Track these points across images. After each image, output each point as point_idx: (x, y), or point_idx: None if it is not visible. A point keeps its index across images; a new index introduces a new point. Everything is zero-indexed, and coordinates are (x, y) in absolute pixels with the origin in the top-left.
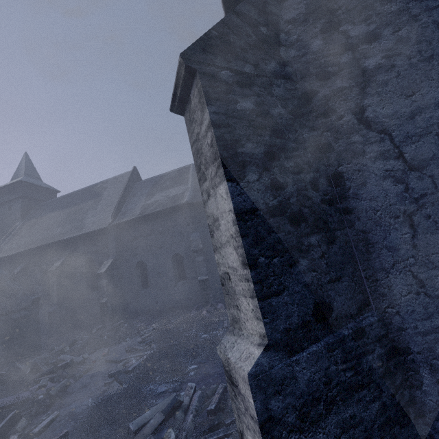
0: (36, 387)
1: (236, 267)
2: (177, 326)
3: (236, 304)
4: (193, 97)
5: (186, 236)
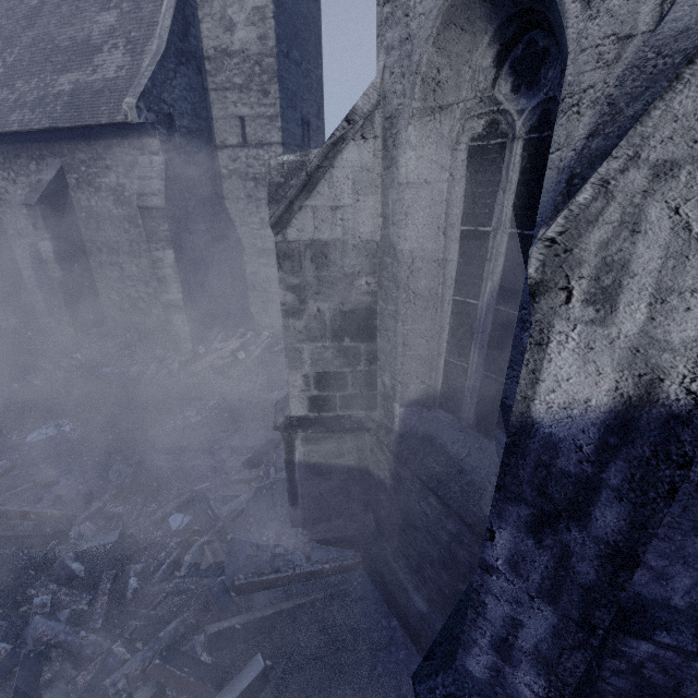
0: None
1: (171, 275)
2: None
3: (168, 285)
4: (156, 212)
5: None
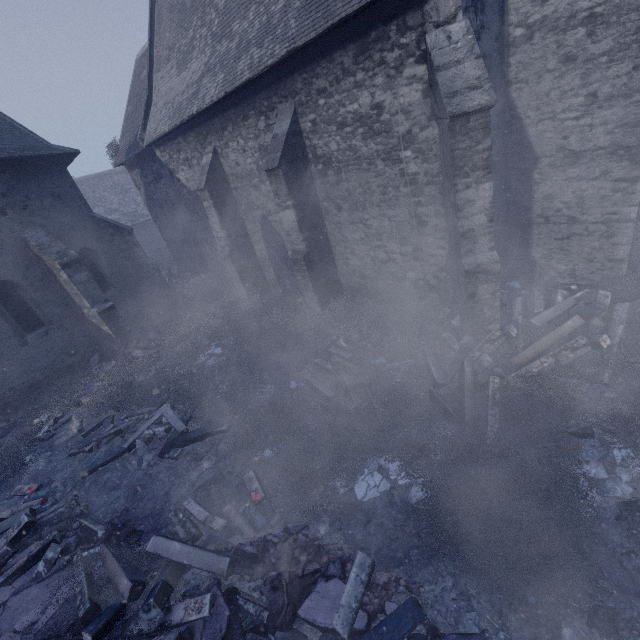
0: (24, 581)
1: (482, 224)
2: (119, 386)
3: (475, 242)
4: (474, 120)
5: (7, 239)
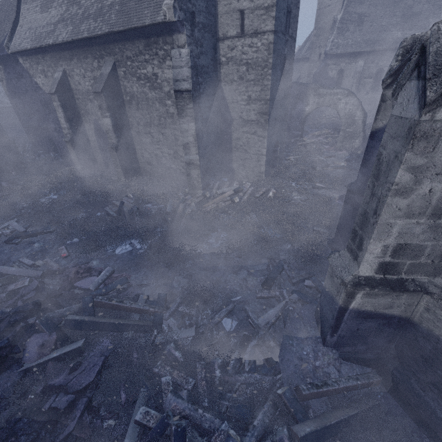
0: None
1: (192, 141)
2: None
3: (189, 149)
4: (185, 94)
5: None
